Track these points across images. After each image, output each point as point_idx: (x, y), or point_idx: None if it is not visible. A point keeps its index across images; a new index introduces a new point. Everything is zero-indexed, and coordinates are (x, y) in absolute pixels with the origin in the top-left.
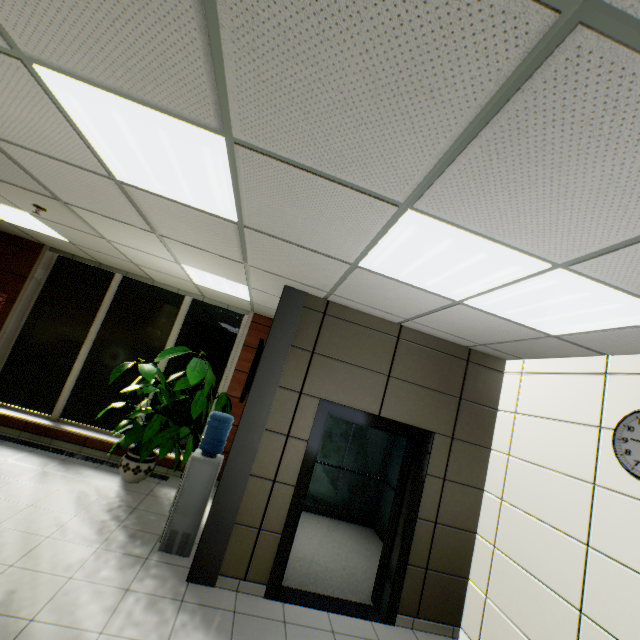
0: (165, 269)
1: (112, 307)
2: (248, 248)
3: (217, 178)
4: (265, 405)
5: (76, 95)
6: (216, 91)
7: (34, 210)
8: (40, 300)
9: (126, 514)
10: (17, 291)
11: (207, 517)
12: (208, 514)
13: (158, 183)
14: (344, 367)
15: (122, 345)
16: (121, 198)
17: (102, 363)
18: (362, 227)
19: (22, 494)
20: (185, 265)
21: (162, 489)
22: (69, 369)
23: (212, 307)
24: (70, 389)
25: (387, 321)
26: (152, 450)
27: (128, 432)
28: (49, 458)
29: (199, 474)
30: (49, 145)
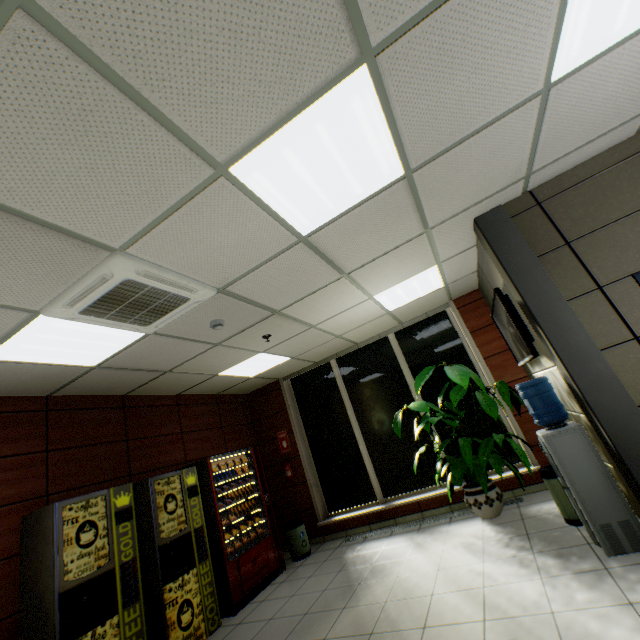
0: (361, 318)
1: (347, 387)
2: (423, 203)
3: (373, 131)
4: (572, 328)
5: (257, 167)
6: (343, 5)
7: (264, 344)
8: (303, 419)
9: (525, 542)
10: (288, 422)
11: (634, 482)
12: (632, 478)
13: (331, 203)
14: (621, 225)
15: (377, 410)
16: (311, 259)
17: (376, 434)
18: (538, 5)
19: (421, 565)
20: (375, 295)
21: (529, 509)
22: (359, 455)
23: (414, 327)
24: (372, 470)
25: (619, 144)
26: (484, 474)
27: (450, 469)
28: (407, 533)
29: (568, 450)
30: (256, 253)
